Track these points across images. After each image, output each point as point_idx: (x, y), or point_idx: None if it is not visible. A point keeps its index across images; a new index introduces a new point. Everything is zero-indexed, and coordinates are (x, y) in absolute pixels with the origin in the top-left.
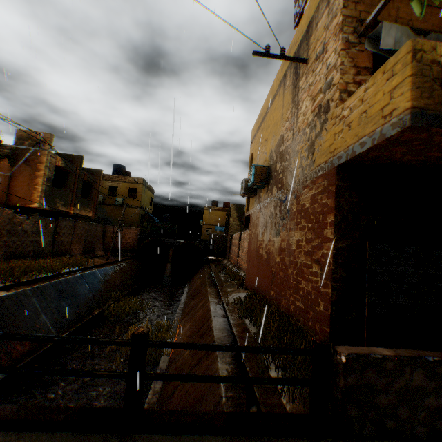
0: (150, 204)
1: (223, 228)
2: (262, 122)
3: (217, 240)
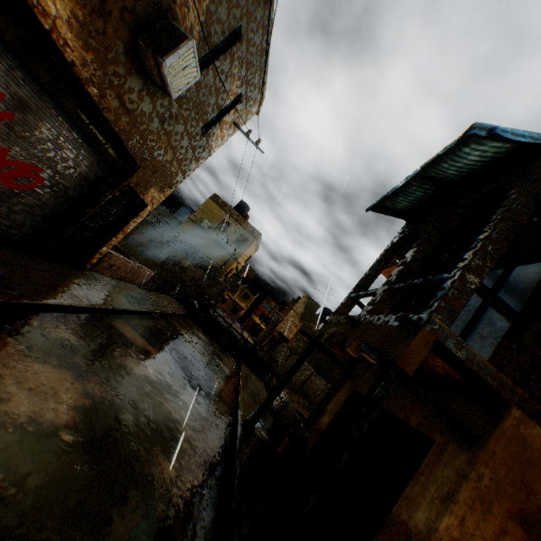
0: None
1: None
2: None
3: None
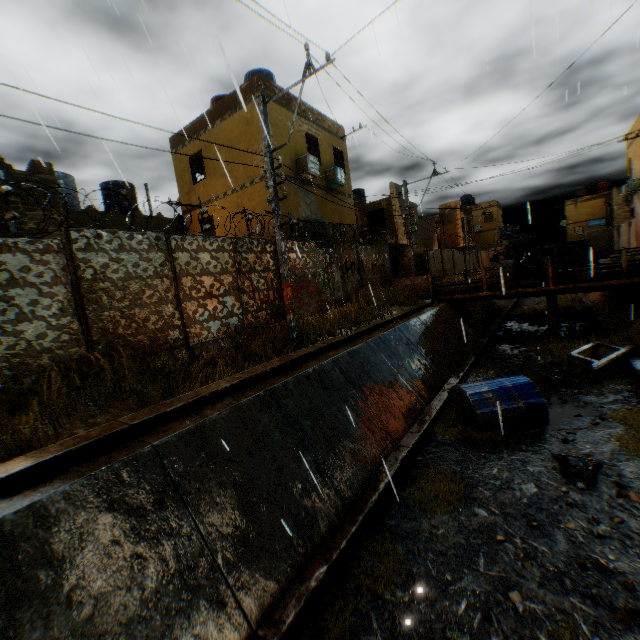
0: (501, 221)
1: (600, 222)
2: (633, 140)
3: (597, 237)
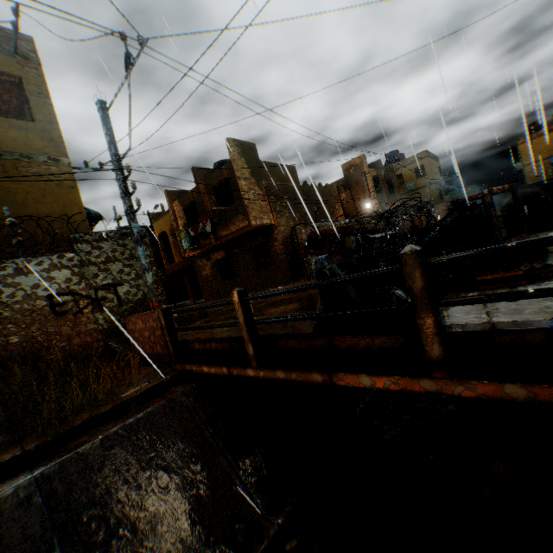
0: (439, 175)
1: None
2: None
3: None
